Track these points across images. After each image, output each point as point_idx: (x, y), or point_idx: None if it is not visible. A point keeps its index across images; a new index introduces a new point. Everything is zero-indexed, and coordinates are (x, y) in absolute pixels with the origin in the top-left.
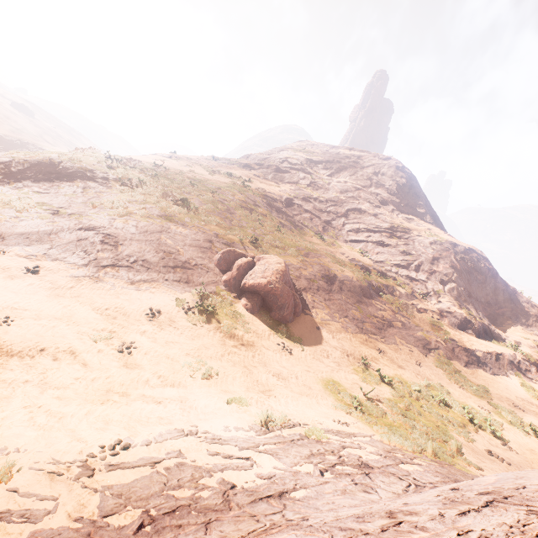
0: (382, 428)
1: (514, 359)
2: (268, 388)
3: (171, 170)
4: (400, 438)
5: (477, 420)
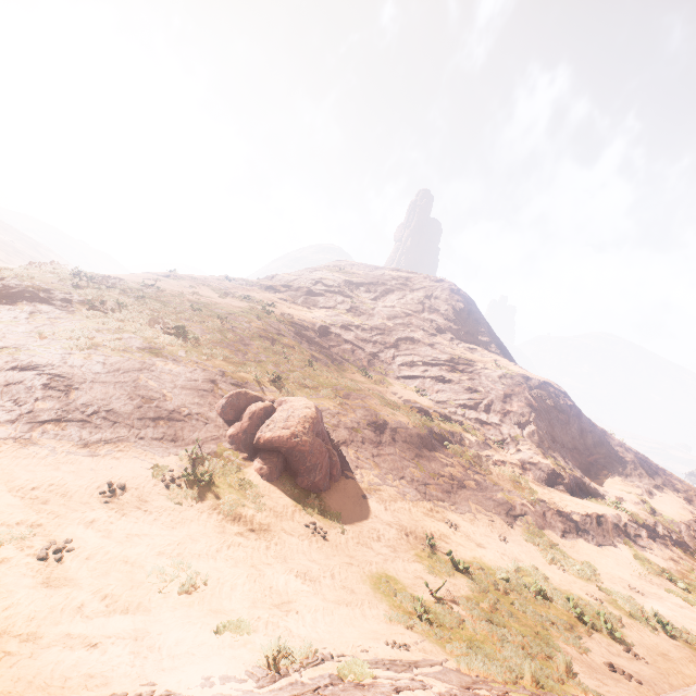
0: (458, 646)
1: (618, 521)
2: (287, 599)
3: (167, 291)
4: (485, 660)
5: (588, 616)
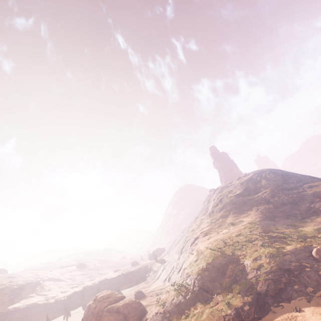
0: None
1: None
2: None
3: (226, 238)
4: None
5: None
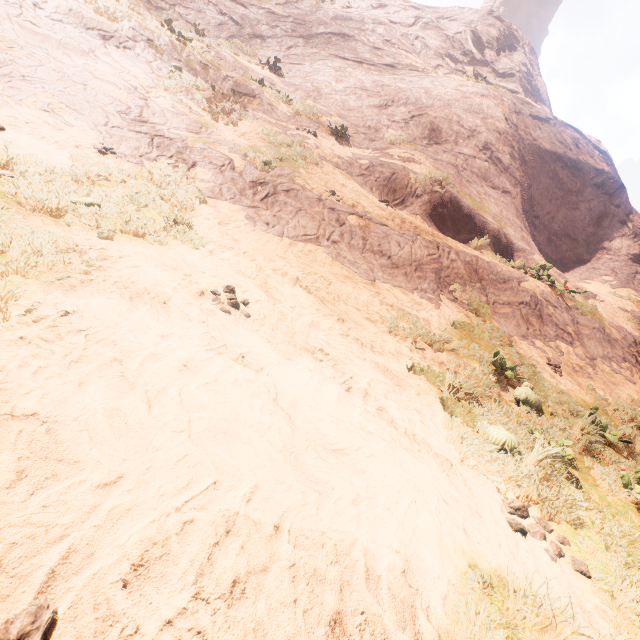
0: None
1: (503, 280)
2: None
3: None
4: None
5: None
